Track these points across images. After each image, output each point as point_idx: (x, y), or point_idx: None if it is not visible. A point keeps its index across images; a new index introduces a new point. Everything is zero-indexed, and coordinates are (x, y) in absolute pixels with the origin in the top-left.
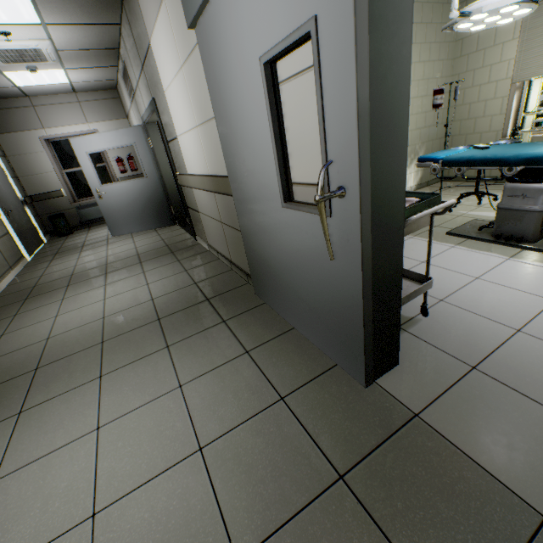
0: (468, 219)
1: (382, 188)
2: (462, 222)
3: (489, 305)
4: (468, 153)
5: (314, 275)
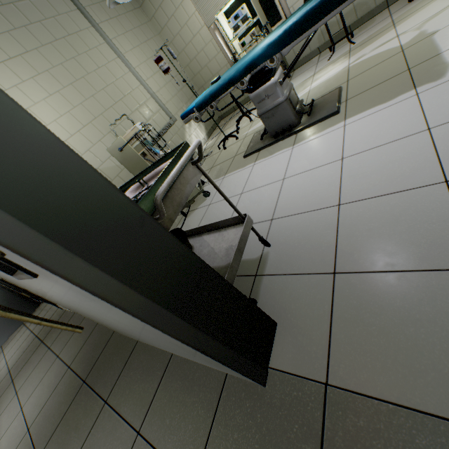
0: (251, 136)
1: (51, 202)
2: (249, 141)
3: (306, 197)
4: (209, 90)
5: (120, 322)
